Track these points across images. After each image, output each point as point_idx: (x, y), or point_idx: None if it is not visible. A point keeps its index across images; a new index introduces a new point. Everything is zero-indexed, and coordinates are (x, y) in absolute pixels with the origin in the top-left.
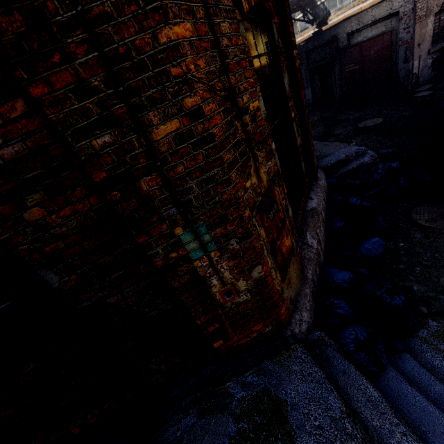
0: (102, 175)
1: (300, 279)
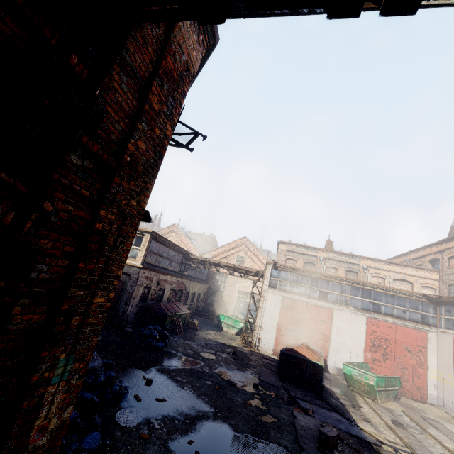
0: (66, 306)
1: None
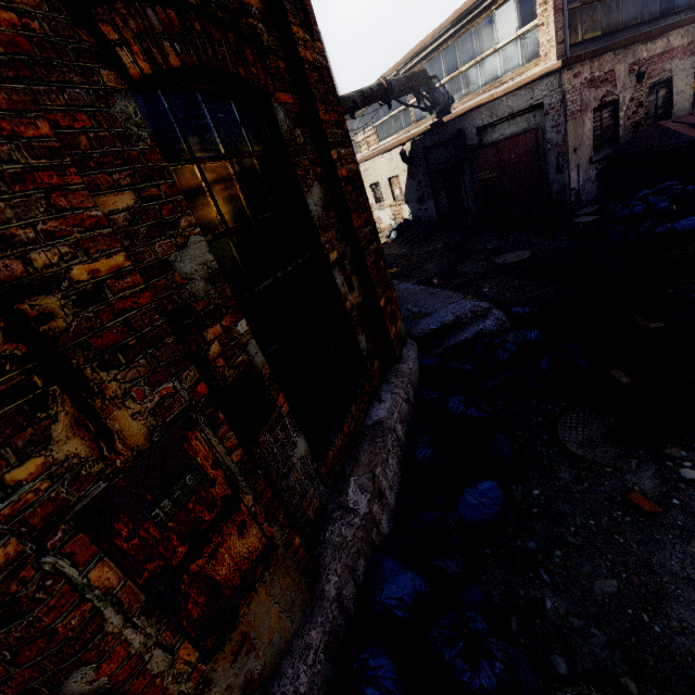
0: None
1: (298, 609)
